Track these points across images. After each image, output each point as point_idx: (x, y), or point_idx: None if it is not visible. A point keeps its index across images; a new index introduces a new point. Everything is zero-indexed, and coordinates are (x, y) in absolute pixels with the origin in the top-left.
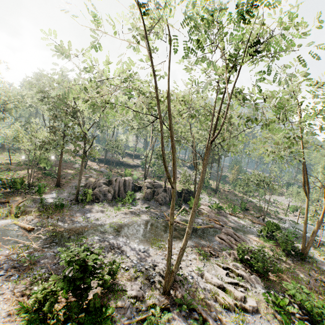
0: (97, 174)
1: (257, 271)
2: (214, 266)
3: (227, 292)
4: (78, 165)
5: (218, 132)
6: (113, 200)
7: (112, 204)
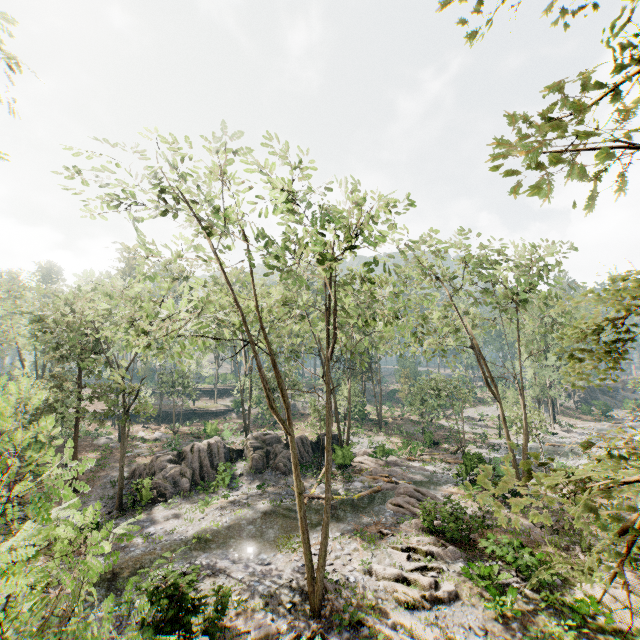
0: (149, 448)
1: (454, 539)
2: (388, 552)
3: (410, 583)
4: (106, 439)
5: (334, 345)
6: (193, 490)
7: (193, 498)
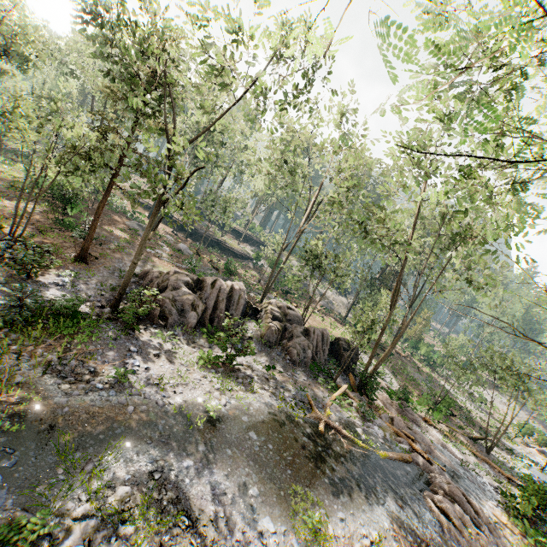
0: (170, 255)
1: None
2: None
3: None
4: (138, 225)
5: None
6: (197, 329)
7: (193, 339)
